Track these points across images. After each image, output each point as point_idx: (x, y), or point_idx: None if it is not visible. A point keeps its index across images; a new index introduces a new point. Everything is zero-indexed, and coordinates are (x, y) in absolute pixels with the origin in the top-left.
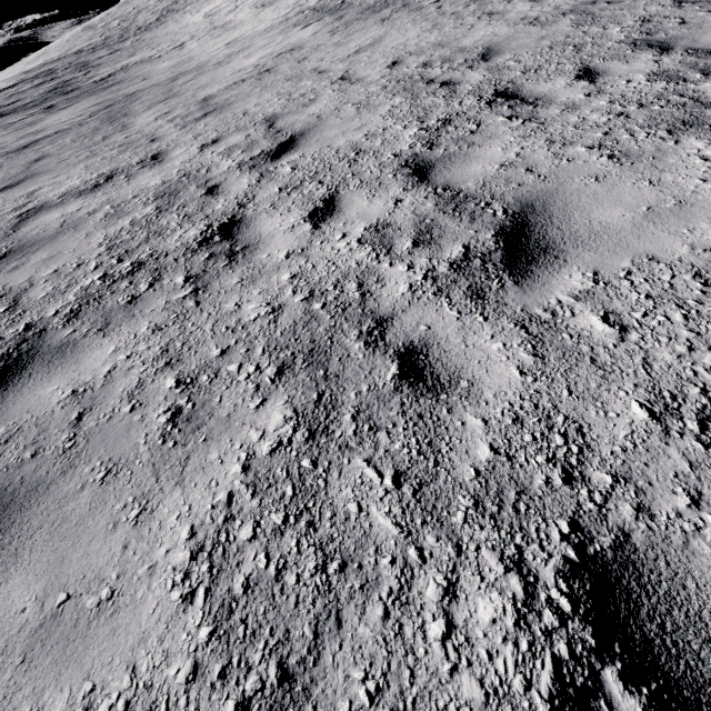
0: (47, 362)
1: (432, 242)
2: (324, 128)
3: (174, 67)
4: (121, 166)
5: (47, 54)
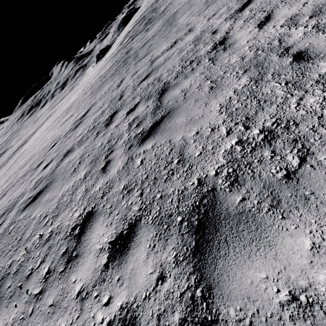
0: (172, 88)
1: (320, 13)
2: None
3: None
4: (178, 37)
5: (141, 11)
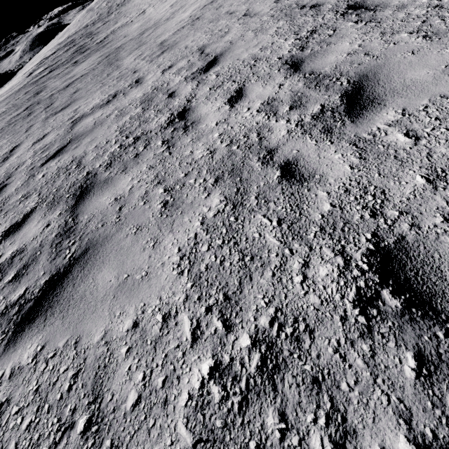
0: (100, 187)
1: (301, 106)
2: (235, 48)
3: (141, 26)
4: (120, 89)
5: (69, 31)
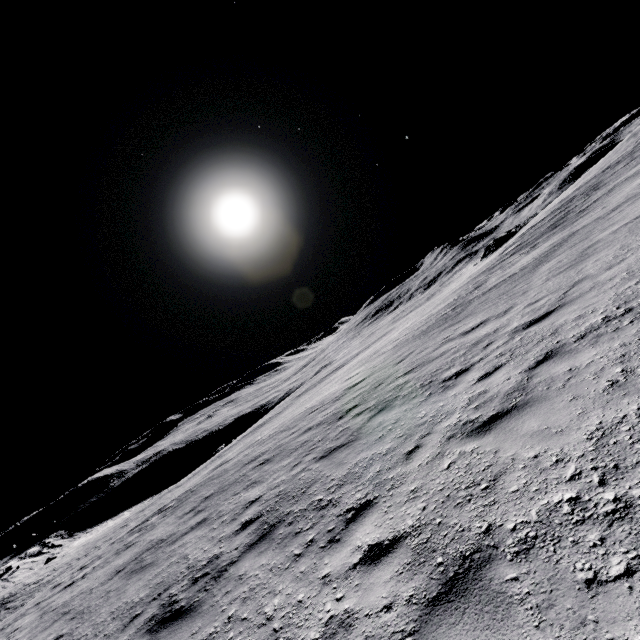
0: (387, 410)
1: (478, 408)
2: (577, 301)
3: (637, 186)
4: (491, 315)
5: (587, 176)
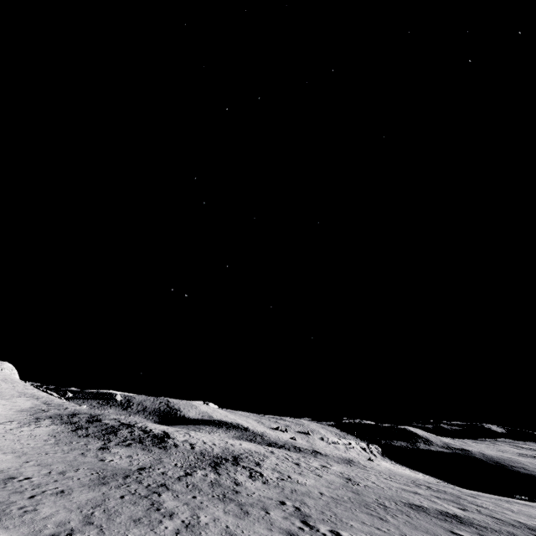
0: None
1: None
2: None
3: None
4: None
5: None
